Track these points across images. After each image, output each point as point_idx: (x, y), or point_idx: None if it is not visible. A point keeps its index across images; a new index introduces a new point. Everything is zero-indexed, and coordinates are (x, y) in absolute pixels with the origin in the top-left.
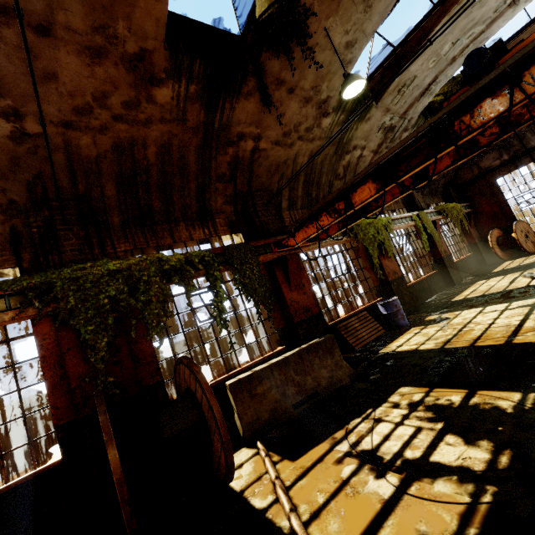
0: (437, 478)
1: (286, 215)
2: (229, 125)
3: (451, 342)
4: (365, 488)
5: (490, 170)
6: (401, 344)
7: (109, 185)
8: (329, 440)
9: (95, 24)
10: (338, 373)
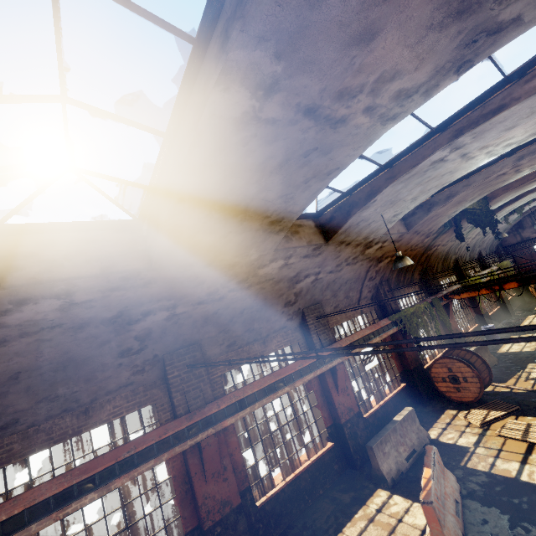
0: None
1: None
2: (434, 243)
3: None
4: None
5: (529, 239)
6: (508, 349)
7: (395, 273)
8: (513, 378)
9: (429, 228)
10: (491, 359)
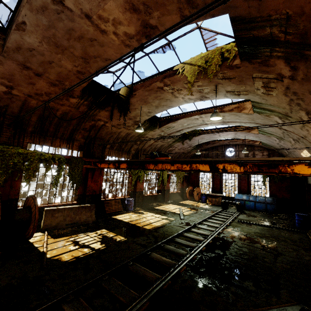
0: (86, 248)
1: (107, 150)
2: (96, 115)
3: (132, 221)
4: (69, 247)
5: None
6: (121, 217)
7: (35, 117)
8: (70, 236)
9: (58, 79)
10: (89, 218)
